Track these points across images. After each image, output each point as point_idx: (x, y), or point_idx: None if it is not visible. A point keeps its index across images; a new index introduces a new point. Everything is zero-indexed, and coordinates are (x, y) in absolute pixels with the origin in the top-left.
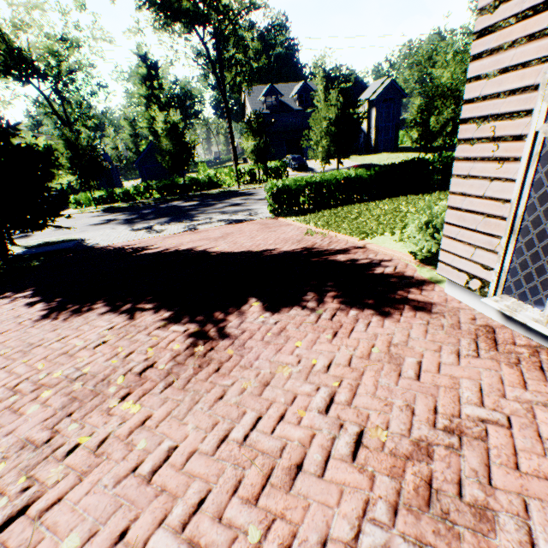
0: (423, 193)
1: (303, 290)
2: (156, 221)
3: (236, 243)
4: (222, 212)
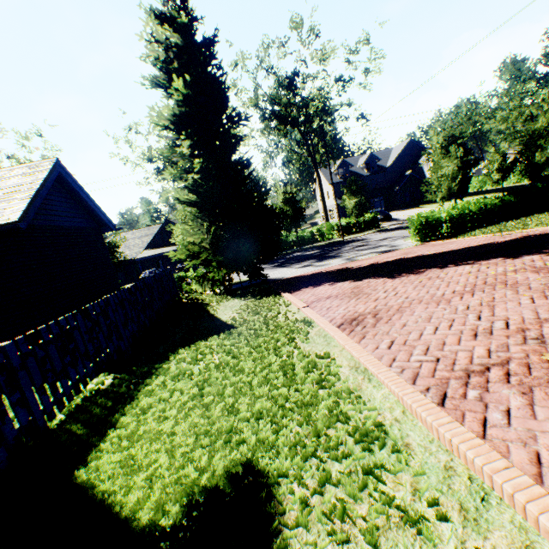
0: None
1: None
2: (305, 262)
3: (438, 250)
4: (359, 250)
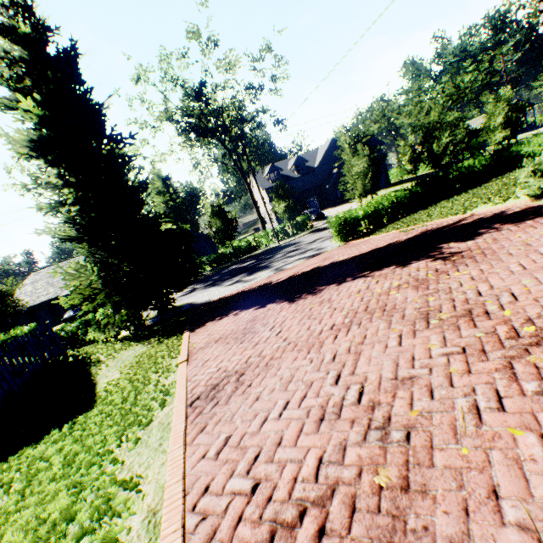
0: (456, 196)
1: (472, 232)
2: (237, 277)
3: (351, 253)
4: (289, 257)
